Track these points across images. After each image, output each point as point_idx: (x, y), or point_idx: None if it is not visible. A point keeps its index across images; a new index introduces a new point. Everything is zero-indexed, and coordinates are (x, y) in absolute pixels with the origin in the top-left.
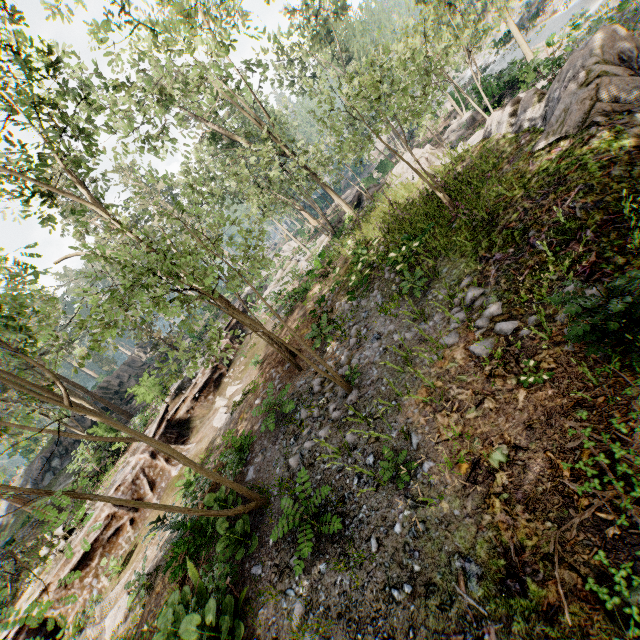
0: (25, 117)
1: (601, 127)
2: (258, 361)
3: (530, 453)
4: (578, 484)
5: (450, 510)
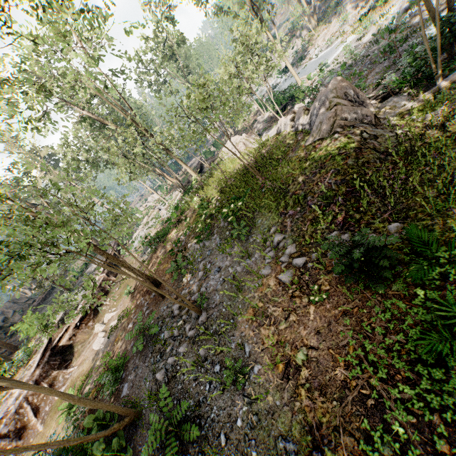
0: None
1: (340, 134)
2: (130, 291)
3: (320, 351)
4: (349, 371)
5: (274, 402)
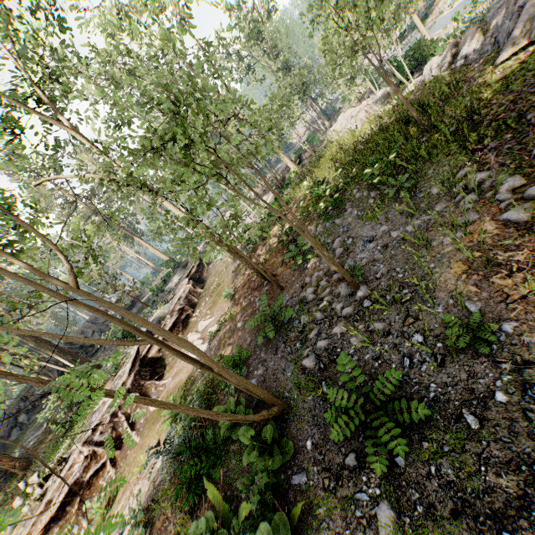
0: (3, 45)
1: None
2: (229, 294)
3: None
4: None
5: None
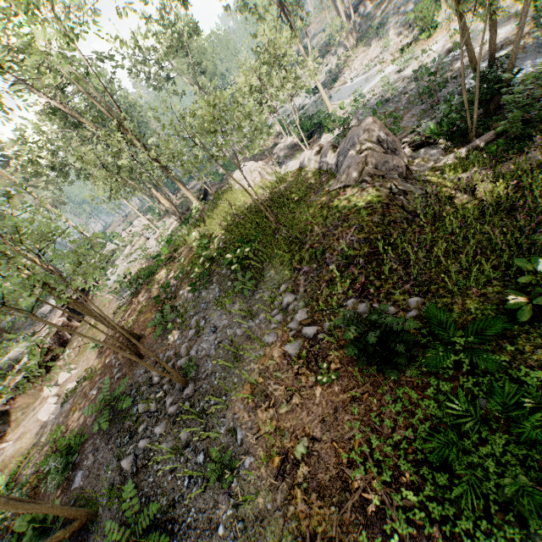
0: None
1: (368, 184)
2: (97, 345)
3: (322, 444)
4: (352, 469)
5: (264, 504)
